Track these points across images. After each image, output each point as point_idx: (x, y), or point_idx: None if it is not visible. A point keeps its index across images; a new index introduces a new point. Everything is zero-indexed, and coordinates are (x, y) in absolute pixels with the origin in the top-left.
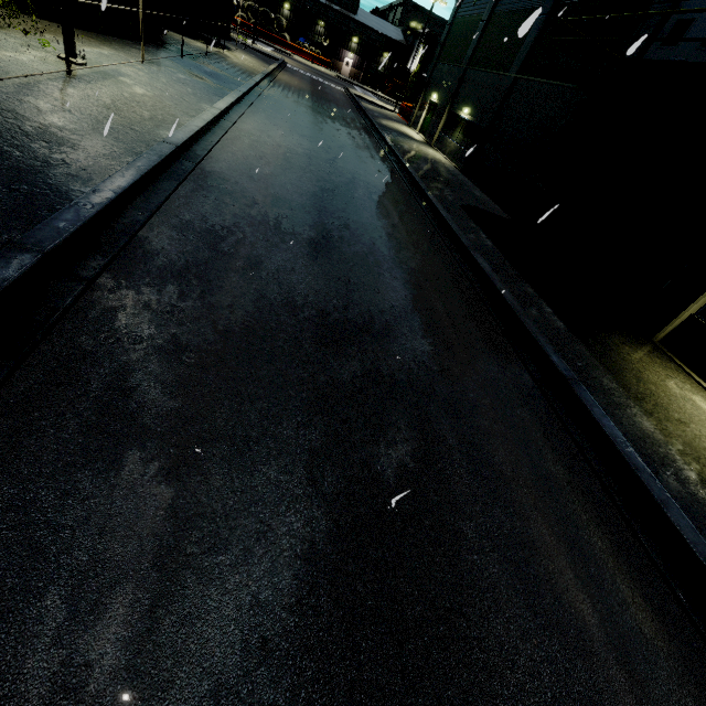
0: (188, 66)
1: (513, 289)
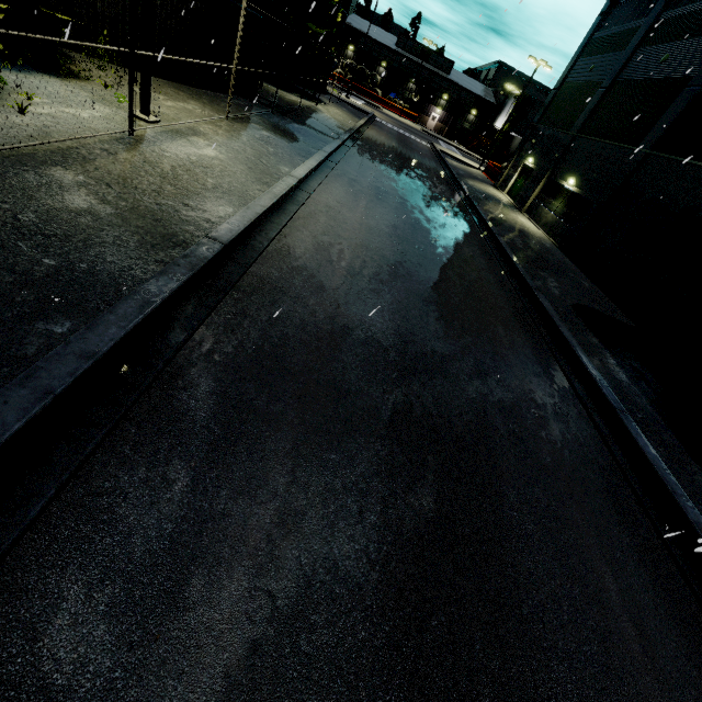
0: (276, 121)
1: (681, 479)
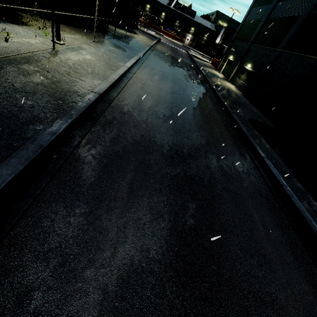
0: (115, 43)
1: (288, 183)
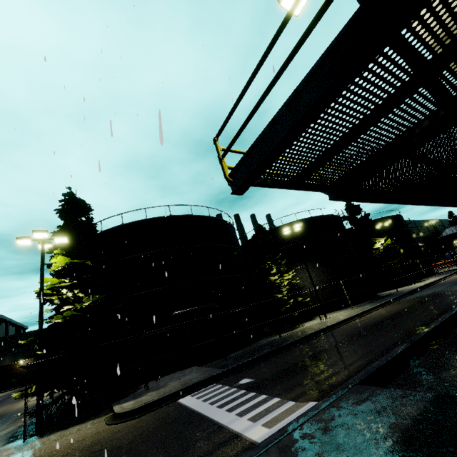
0: (377, 301)
1: None
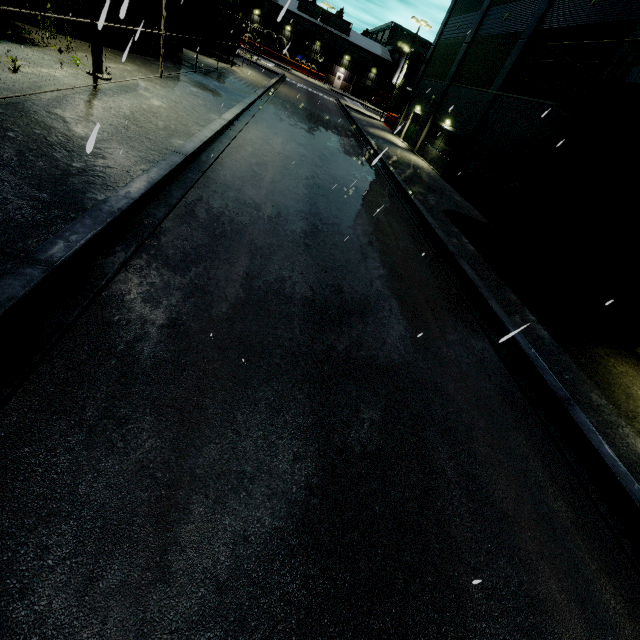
0: (200, 80)
1: (496, 295)
